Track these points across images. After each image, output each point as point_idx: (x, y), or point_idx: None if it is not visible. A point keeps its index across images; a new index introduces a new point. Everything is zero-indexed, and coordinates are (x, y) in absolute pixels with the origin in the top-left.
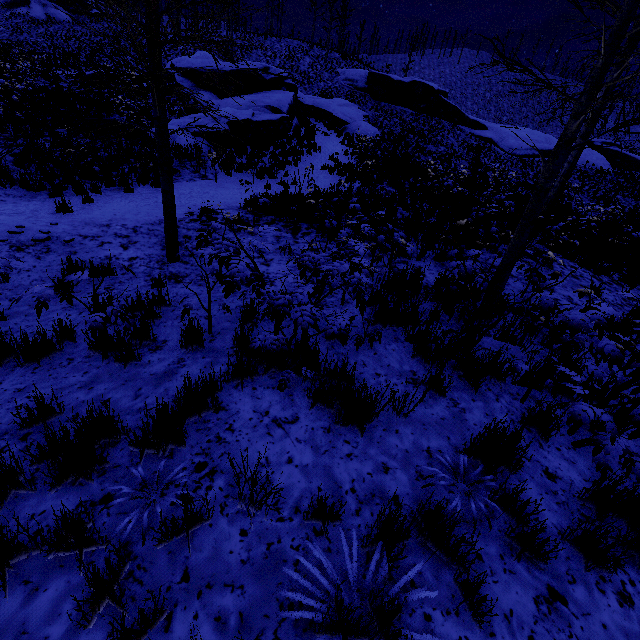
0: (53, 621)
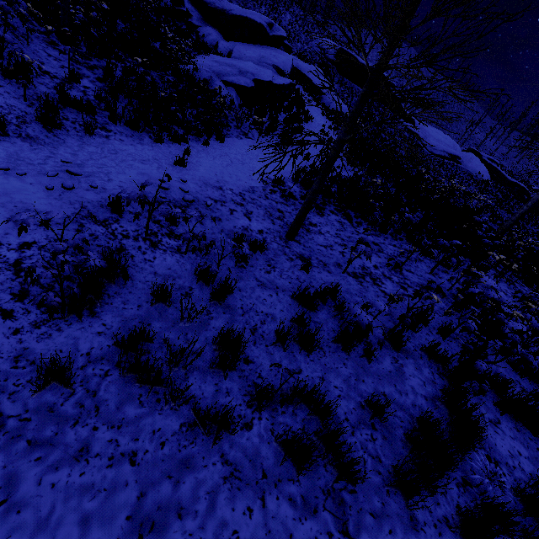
0: None
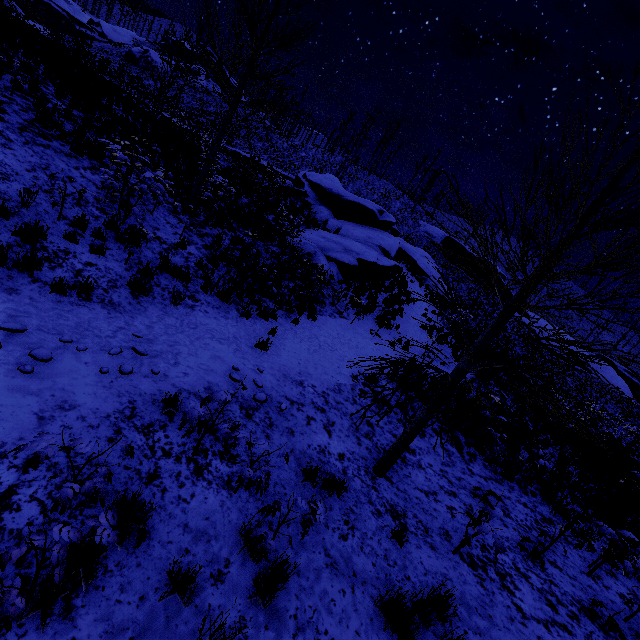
0: None
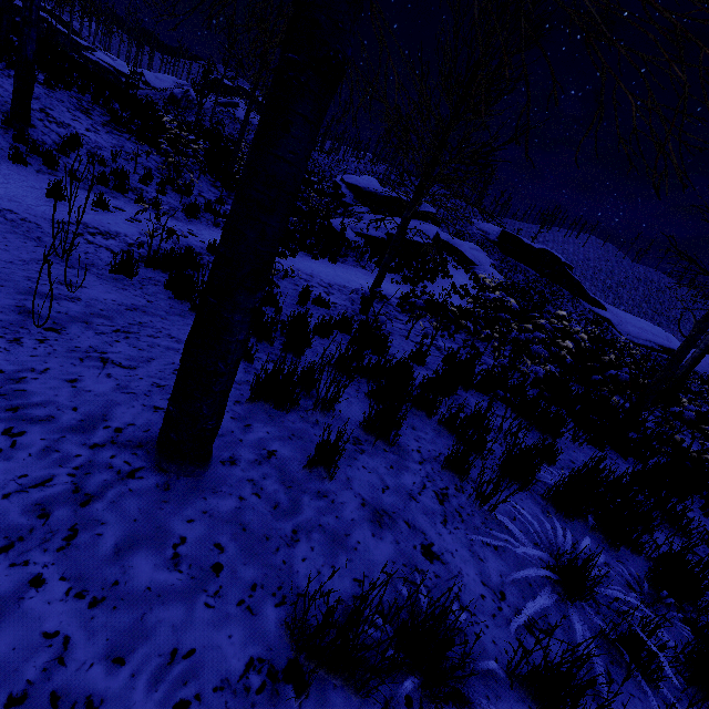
0: (425, 429)
